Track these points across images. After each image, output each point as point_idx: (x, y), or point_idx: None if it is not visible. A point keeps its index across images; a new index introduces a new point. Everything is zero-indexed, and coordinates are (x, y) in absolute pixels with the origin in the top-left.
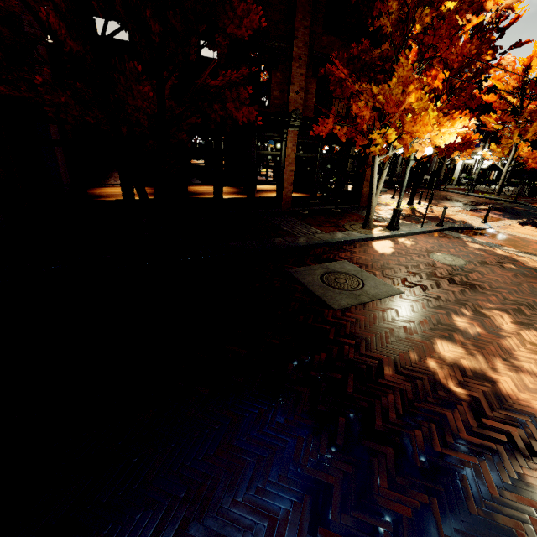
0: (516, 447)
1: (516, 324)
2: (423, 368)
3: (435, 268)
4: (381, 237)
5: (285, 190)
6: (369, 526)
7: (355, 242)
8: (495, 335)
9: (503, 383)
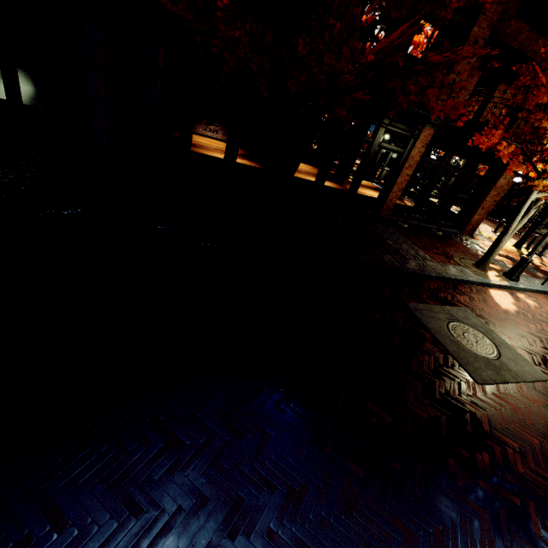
0: None
1: None
2: None
3: None
4: (499, 285)
5: (392, 194)
6: None
7: (470, 283)
8: None
9: None
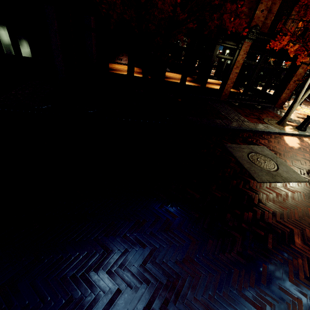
0: None
1: None
2: None
3: None
4: (291, 133)
5: (227, 85)
6: None
7: (271, 133)
8: None
9: None
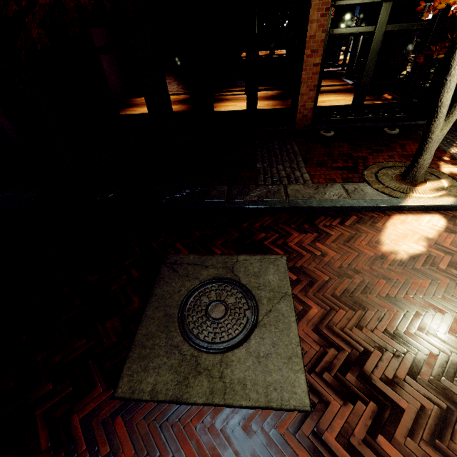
0: None
1: None
2: None
3: None
4: (423, 206)
5: (303, 97)
6: None
7: (353, 210)
8: None
9: None
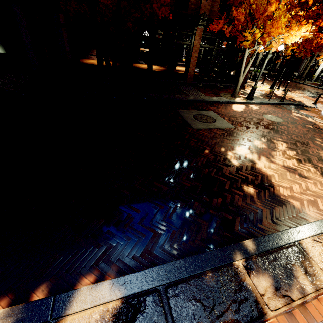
0: (247, 180)
1: (287, 148)
2: (224, 154)
3: (262, 120)
4: (239, 102)
5: (190, 69)
6: (172, 185)
7: (222, 103)
8: (271, 150)
9: (259, 164)
